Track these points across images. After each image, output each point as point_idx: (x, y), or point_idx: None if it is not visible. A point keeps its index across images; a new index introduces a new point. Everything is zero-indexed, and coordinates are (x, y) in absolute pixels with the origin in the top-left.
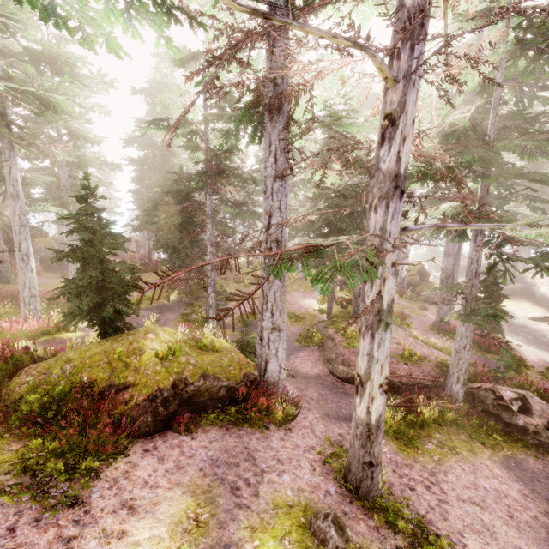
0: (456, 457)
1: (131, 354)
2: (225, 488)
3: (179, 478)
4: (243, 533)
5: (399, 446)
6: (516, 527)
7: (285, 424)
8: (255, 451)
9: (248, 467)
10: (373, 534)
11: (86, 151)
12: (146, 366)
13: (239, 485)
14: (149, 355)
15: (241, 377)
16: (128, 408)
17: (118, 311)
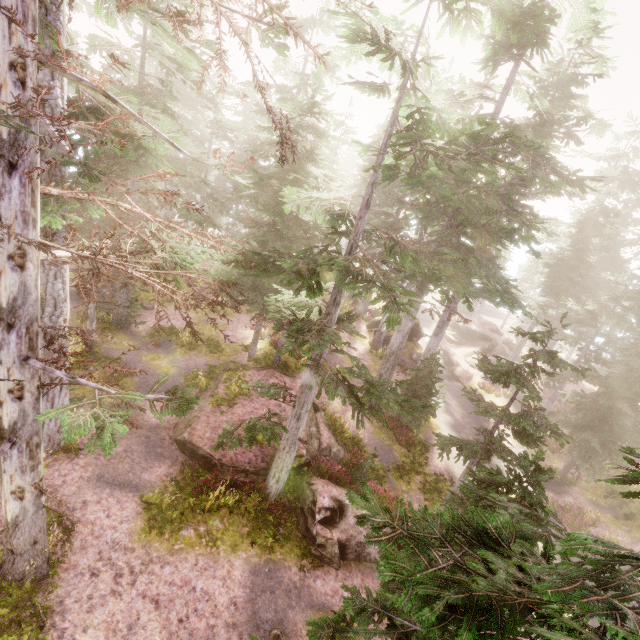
0: (206, 550)
1: None
2: None
3: None
4: None
5: (147, 526)
6: (173, 632)
7: None
8: None
9: None
10: None
11: None
12: None
13: None
14: None
15: None
16: None
17: None
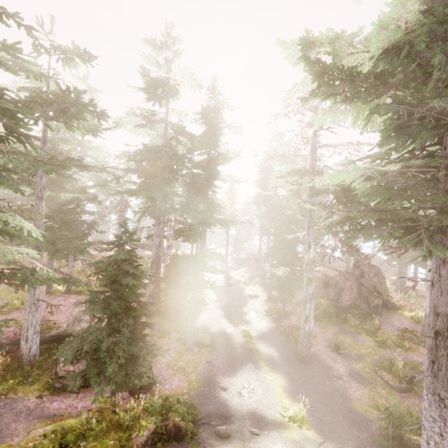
0: None
1: None
2: None
3: None
4: None
5: None
6: None
7: None
8: None
9: None
10: None
11: None
12: None
13: None
14: None
15: None
16: None
17: None
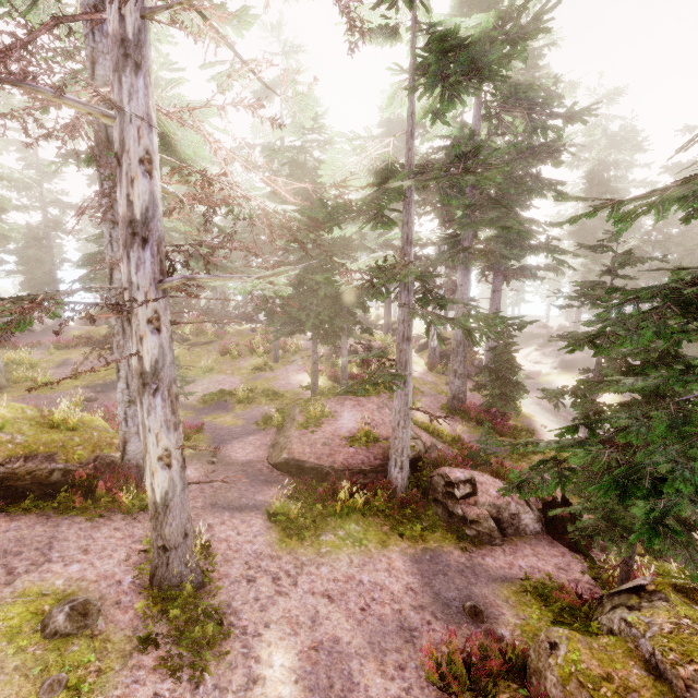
0: (355, 549)
1: None
2: None
3: None
4: None
5: (283, 537)
6: (360, 619)
7: (132, 512)
8: (61, 540)
9: (32, 555)
10: (133, 623)
11: (43, 190)
12: None
13: None
14: None
15: (90, 459)
16: None
17: None
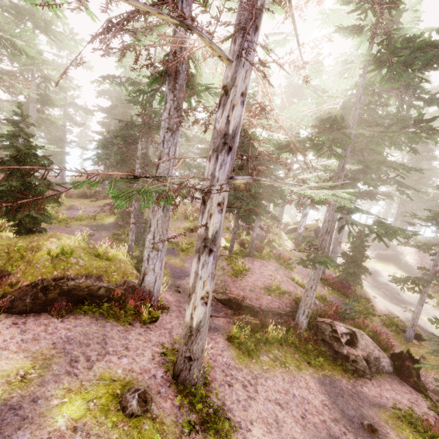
0: (283, 369)
1: (29, 250)
2: (65, 359)
3: (30, 346)
4: (57, 392)
5: (238, 354)
6: (303, 425)
7: (147, 323)
8: (110, 338)
9: (96, 348)
10: (173, 411)
11: (67, 95)
12: (38, 260)
13: (79, 359)
14: (44, 253)
15: (121, 282)
16: (12, 290)
17: (34, 217)
